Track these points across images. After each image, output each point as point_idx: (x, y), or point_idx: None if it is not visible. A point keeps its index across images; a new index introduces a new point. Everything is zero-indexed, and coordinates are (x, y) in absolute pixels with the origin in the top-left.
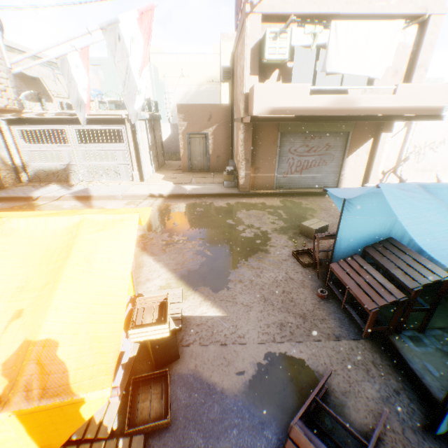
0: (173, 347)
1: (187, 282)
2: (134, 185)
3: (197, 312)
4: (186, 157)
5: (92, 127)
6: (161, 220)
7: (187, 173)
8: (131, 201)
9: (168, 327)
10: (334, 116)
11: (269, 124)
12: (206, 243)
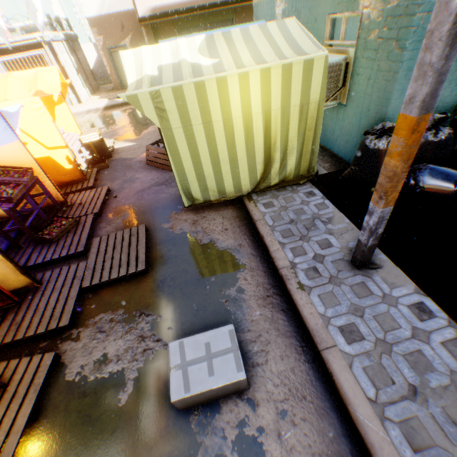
0: (106, 149)
1: (118, 139)
2: (74, 107)
3: (122, 146)
4: (114, 74)
5: (15, 57)
6: (100, 122)
7: (120, 91)
8: (76, 118)
9: (97, 134)
10: (201, 7)
11: (166, 25)
12: (131, 125)
